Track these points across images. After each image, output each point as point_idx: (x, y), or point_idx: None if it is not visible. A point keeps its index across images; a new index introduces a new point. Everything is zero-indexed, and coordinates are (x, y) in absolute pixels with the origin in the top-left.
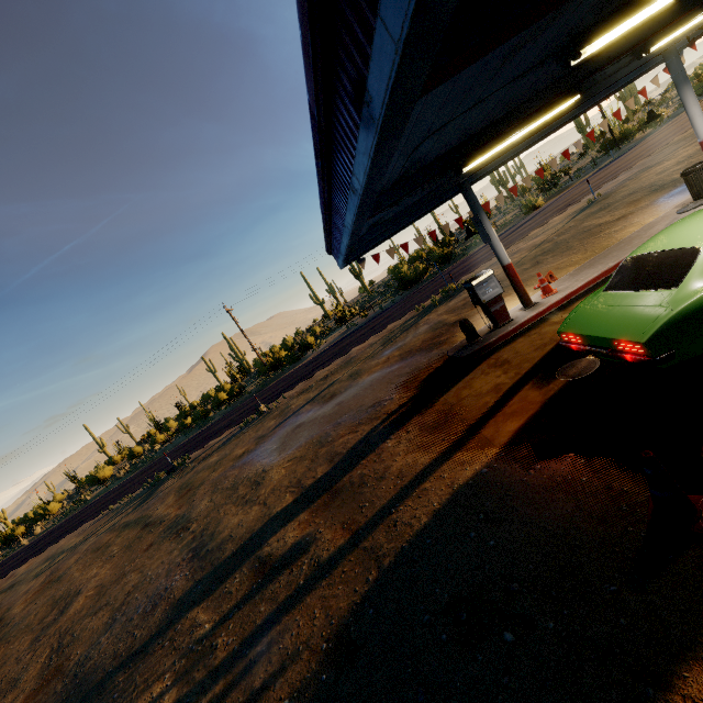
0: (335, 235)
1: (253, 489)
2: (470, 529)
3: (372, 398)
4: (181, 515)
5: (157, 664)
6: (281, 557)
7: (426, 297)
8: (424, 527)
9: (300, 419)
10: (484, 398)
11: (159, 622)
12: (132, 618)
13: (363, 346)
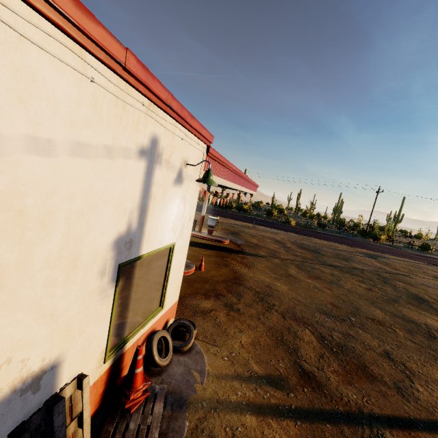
0: None
1: None
2: None
3: None
4: None
5: None
6: None
7: None
8: None
9: None
10: None
11: None
12: None
13: None
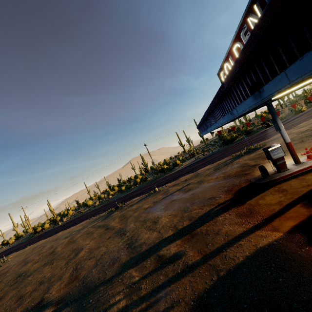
0: (206, 123)
1: (153, 224)
2: (267, 270)
3: (210, 194)
4: (122, 228)
5: (116, 287)
6: (169, 257)
7: (237, 150)
8: (241, 262)
9: (174, 197)
10: (272, 206)
11: (116, 270)
12: (104, 265)
13: (204, 169)
